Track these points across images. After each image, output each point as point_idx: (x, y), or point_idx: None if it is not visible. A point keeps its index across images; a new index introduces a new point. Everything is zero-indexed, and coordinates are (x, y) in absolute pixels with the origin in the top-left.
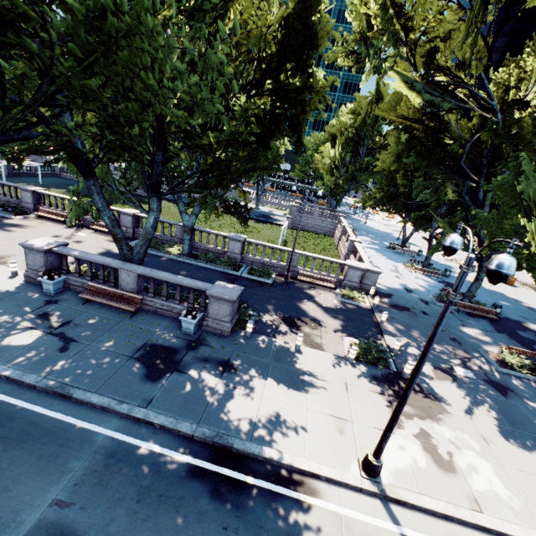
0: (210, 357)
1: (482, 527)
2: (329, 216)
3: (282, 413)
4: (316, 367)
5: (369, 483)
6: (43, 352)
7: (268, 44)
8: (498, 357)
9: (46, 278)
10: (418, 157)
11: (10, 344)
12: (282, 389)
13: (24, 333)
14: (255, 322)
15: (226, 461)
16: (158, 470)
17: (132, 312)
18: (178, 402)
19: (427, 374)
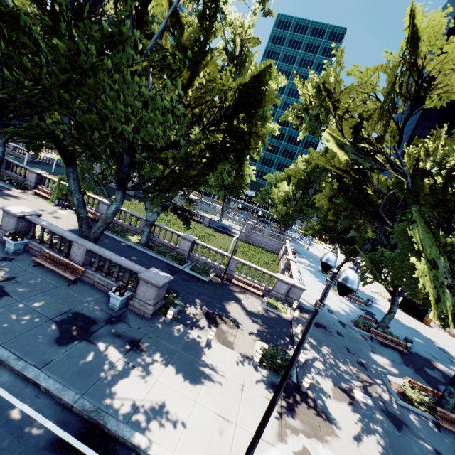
0: (124, 333)
1: None
2: (277, 237)
3: (169, 401)
4: (220, 363)
5: None
6: None
7: (228, 98)
8: (400, 389)
9: (10, 238)
10: (345, 199)
11: None
12: (179, 378)
13: None
14: (179, 311)
15: (93, 440)
16: (21, 435)
17: (72, 281)
18: (74, 370)
19: (326, 392)
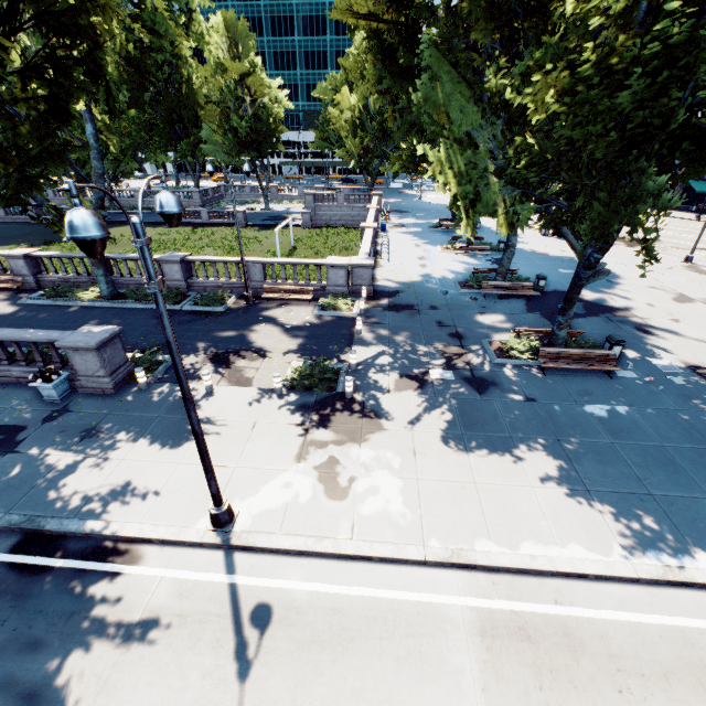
0: (72, 426)
1: (343, 555)
2: (359, 199)
3: (139, 475)
4: (225, 409)
5: (214, 535)
6: None
7: None
8: (505, 345)
9: None
10: (395, 78)
11: None
12: (156, 447)
13: None
14: (169, 368)
15: (32, 548)
16: None
17: None
18: None
19: (384, 388)
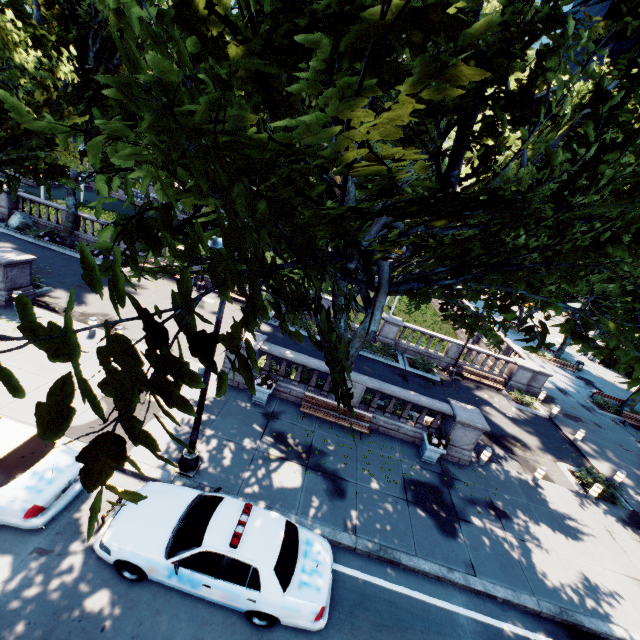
0: (473, 497)
1: None
2: None
3: (588, 575)
4: (568, 508)
5: None
6: (324, 496)
7: None
8: None
9: (266, 387)
10: None
11: (285, 485)
12: (565, 542)
13: (284, 468)
14: None
15: None
16: None
17: (356, 431)
18: (496, 565)
19: None
